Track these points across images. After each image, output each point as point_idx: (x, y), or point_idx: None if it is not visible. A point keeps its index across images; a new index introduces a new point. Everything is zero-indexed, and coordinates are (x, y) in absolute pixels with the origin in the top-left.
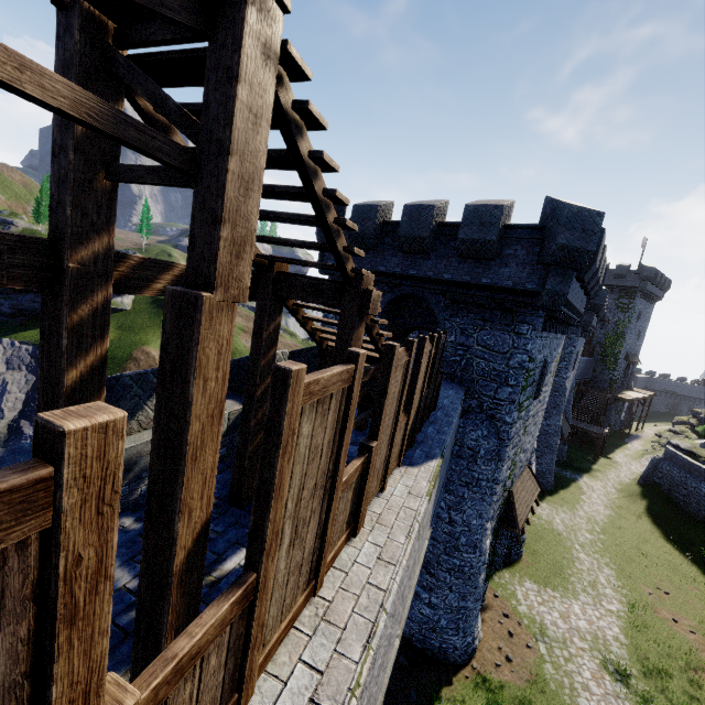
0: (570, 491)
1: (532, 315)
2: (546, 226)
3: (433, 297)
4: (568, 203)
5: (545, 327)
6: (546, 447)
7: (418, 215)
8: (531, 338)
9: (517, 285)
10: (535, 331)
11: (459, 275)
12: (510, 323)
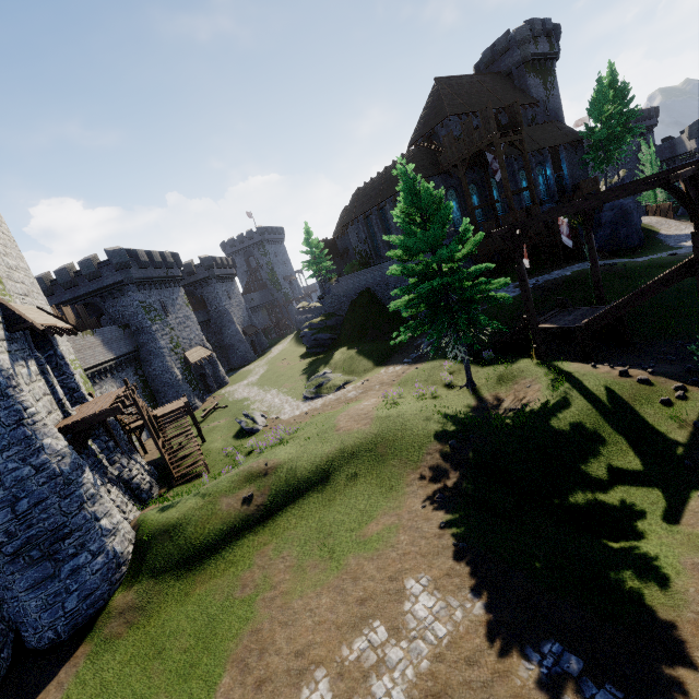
0: (265, 356)
1: (129, 288)
2: (109, 259)
3: (93, 300)
4: (108, 251)
5: (139, 289)
6: (238, 342)
7: (62, 273)
8: (135, 295)
9: (115, 281)
10: (134, 292)
11: (95, 287)
12: (124, 294)
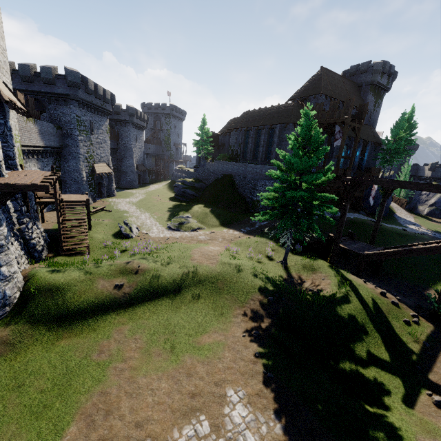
0: (145, 188)
1: (72, 102)
2: (66, 75)
3: (41, 98)
4: (67, 69)
5: (79, 107)
6: (131, 172)
7: (24, 68)
8: (74, 109)
9: (64, 93)
10: (75, 107)
11: (47, 90)
12: (67, 105)
